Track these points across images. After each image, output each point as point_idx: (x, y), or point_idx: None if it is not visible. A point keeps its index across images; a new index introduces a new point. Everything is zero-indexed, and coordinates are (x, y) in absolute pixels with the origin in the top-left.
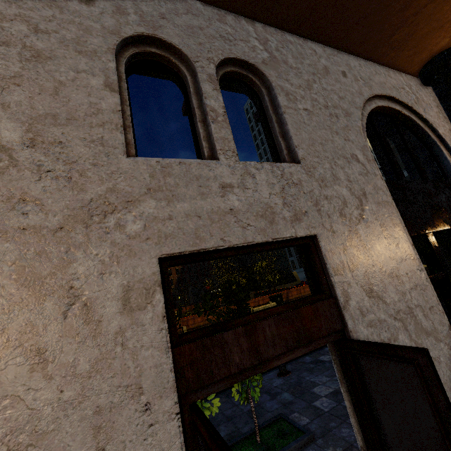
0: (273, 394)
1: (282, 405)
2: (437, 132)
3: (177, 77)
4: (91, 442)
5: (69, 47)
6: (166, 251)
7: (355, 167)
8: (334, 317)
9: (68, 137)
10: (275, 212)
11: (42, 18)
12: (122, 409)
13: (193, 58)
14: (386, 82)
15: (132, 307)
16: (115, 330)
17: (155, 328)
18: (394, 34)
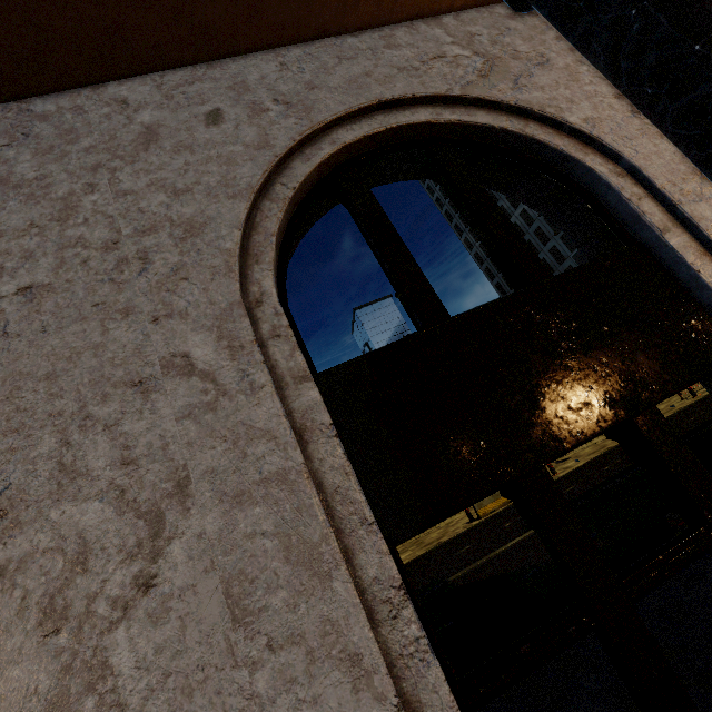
0: None
1: None
2: (567, 125)
3: None
4: None
5: None
6: None
7: (169, 398)
8: None
9: None
10: None
11: None
12: None
13: None
14: (374, 69)
15: None
16: None
17: None
18: None
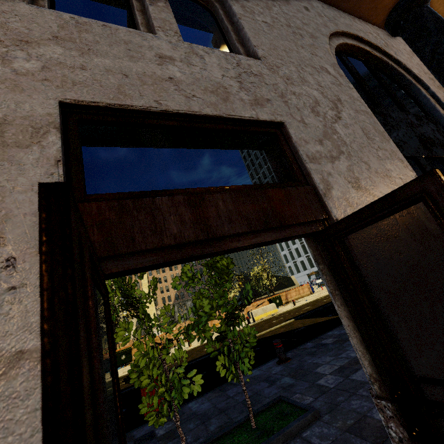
0: (272, 381)
1: (282, 389)
2: (412, 73)
3: None
4: None
5: None
6: (72, 96)
7: (326, 77)
8: (313, 205)
9: None
10: (230, 92)
11: None
12: None
13: None
14: (352, 25)
15: (5, 142)
16: None
17: (41, 171)
18: None
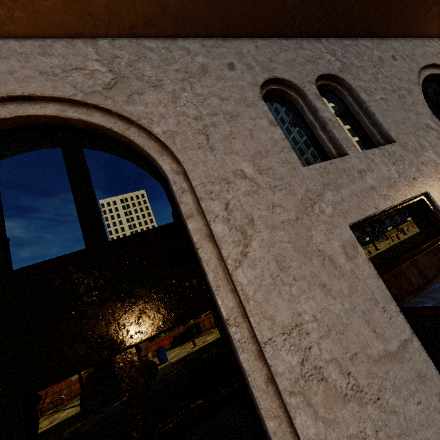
0: None
1: None
2: None
3: (288, 101)
4: (368, 328)
5: (241, 104)
6: (350, 221)
7: (432, 134)
8: None
9: (271, 164)
10: (396, 182)
11: (220, 90)
12: (373, 311)
13: (301, 85)
14: (426, 52)
15: (350, 257)
16: (349, 270)
17: (367, 267)
18: (429, 11)
